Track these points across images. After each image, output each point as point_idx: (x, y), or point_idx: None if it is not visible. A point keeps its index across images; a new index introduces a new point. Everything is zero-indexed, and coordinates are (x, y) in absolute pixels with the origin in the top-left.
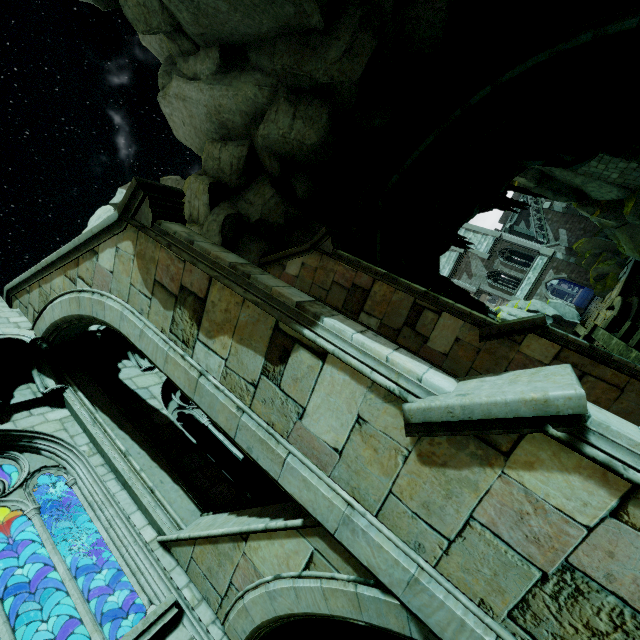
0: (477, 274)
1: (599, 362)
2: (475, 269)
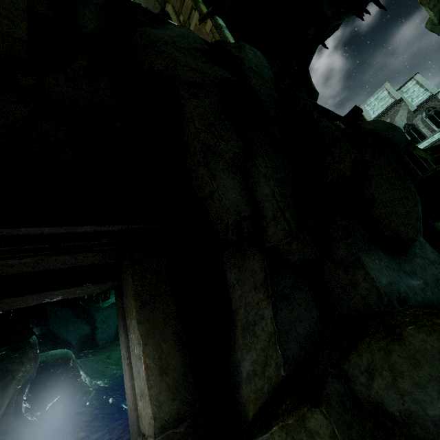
0: (397, 123)
1: (216, 29)
2: (399, 118)
